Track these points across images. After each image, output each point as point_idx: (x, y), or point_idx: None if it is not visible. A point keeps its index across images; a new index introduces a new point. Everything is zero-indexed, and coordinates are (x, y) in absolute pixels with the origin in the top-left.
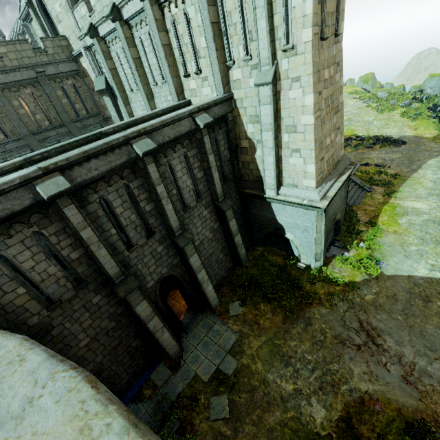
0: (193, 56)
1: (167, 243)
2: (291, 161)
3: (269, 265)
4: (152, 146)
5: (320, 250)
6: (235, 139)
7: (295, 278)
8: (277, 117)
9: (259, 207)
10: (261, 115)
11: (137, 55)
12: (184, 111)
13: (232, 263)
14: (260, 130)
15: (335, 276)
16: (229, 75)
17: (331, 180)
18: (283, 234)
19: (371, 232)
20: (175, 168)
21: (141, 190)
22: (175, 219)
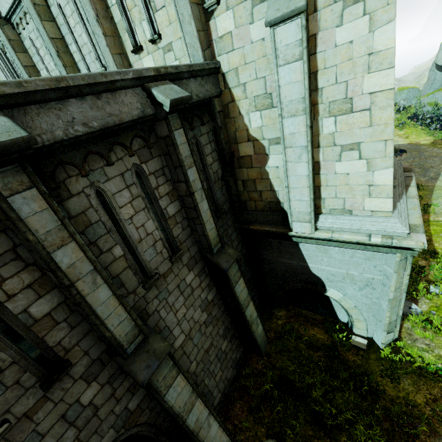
0: (143, 9)
1: (109, 370)
2: (340, 169)
3: (307, 347)
4: (10, 134)
5: (395, 317)
6: (228, 144)
7: (358, 369)
8: (310, 89)
9: (277, 250)
10: (281, 87)
11: (57, 34)
12: (122, 69)
13: (241, 349)
14: (279, 117)
15: (429, 360)
16: (211, 29)
17: (401, 196)
18: (322, 292)
19: (438, 266)
20: (115, 198)
21: (7, 266)
22: (122, 317)
